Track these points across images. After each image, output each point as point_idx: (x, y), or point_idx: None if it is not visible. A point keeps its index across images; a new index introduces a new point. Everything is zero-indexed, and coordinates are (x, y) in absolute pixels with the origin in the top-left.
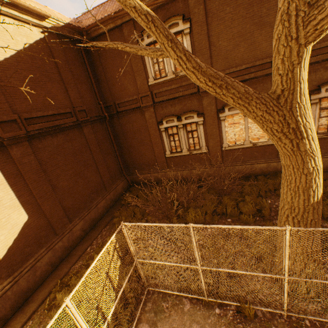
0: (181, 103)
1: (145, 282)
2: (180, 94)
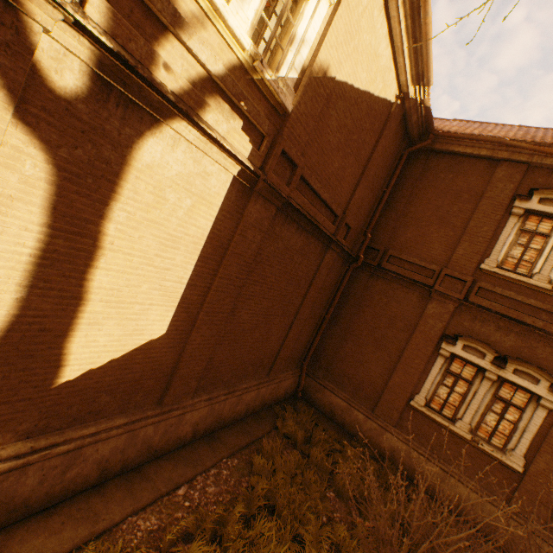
0: (525, 339)
1: None
2: (538, 322)
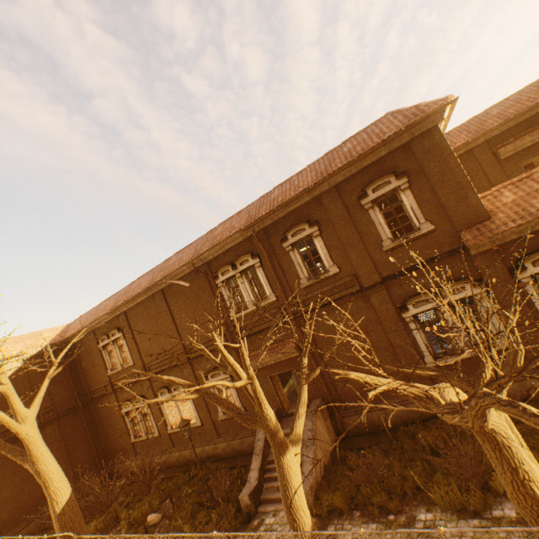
0: (133, 389)
1: None
2: (129, 381)
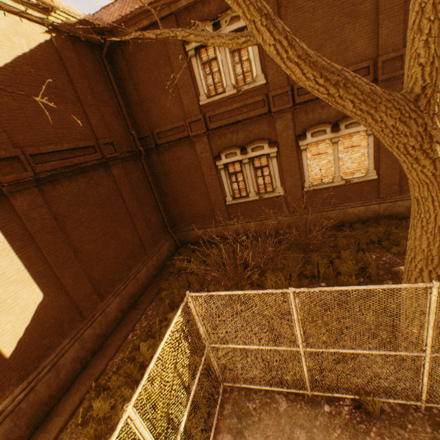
0: (246, 129)
1: (219, 375)
2: (244, 116)
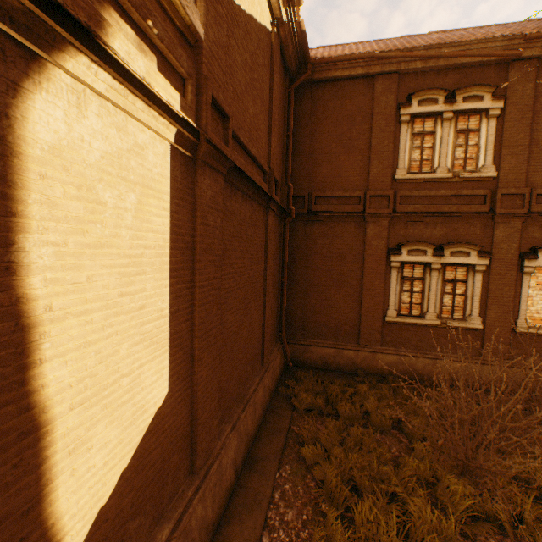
0: (448, 225)
1: None
2: (453, 207)
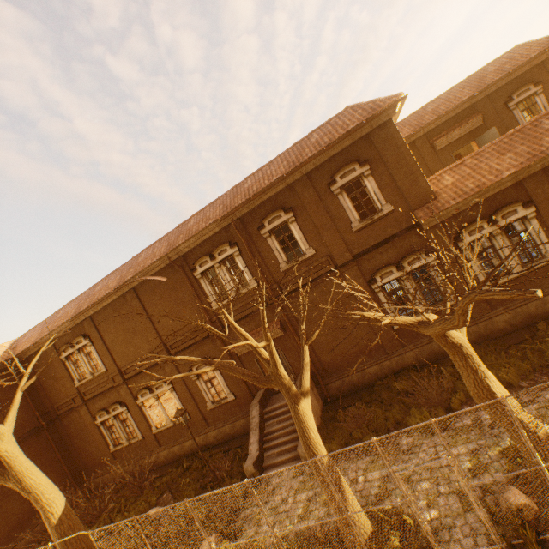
0: (107, 396)
1: None
2: (102, 389)
